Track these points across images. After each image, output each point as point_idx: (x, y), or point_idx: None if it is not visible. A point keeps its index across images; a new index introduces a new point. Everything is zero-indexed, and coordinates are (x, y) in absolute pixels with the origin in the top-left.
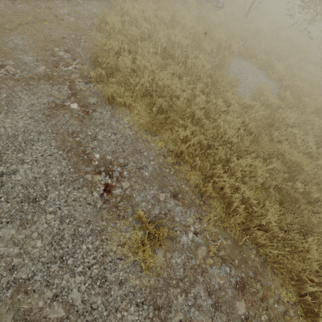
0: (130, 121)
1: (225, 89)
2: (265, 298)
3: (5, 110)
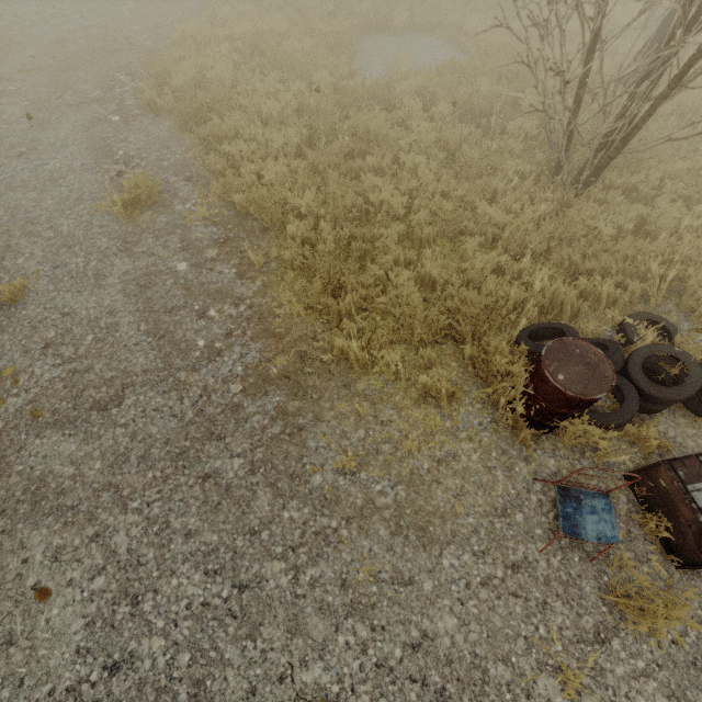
0: (171, 125)
1: (312, 69)
2: (247, 251)
3: (53, 127)
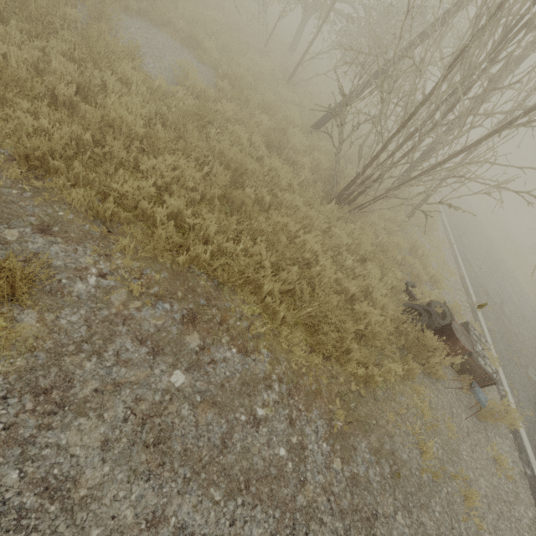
0: None
1: (114, 57)
2: (224, 320)
3: None
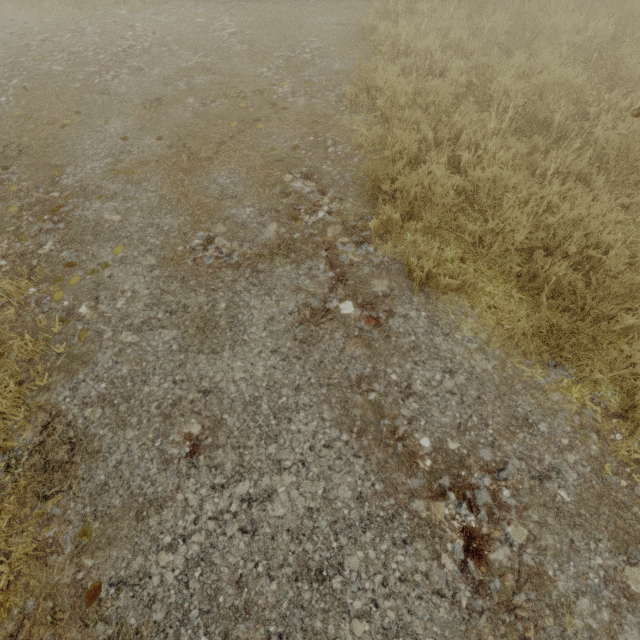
0: (477, 331)
1: None
2: None
3: (229, 340)
